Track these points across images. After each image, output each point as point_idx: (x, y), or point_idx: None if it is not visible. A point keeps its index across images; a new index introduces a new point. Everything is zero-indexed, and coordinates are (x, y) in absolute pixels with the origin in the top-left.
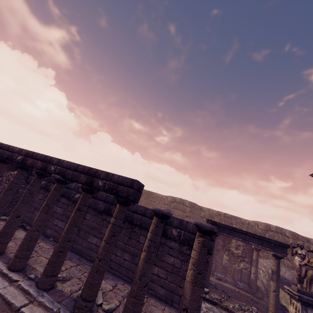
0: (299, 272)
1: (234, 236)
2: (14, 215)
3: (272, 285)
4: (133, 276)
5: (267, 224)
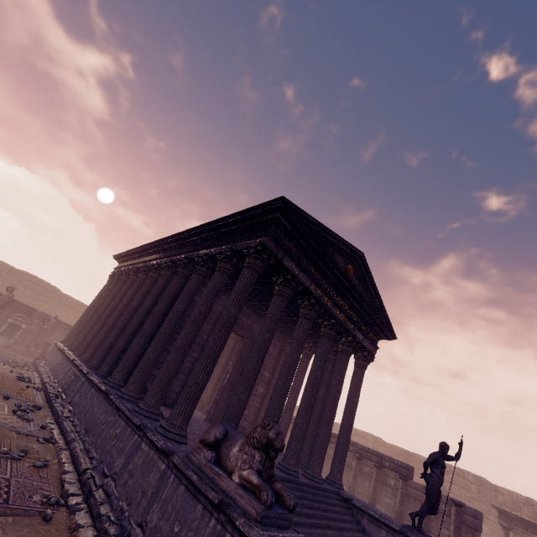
0: None
1: (532, 533)
2: None
3: None
4: None
5: None
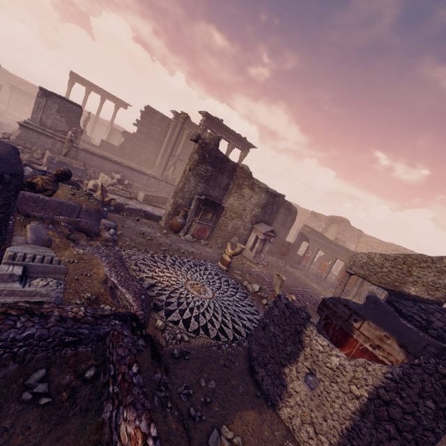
0: None
1: (23, 94)
2: None
3: None
4: None
5: None
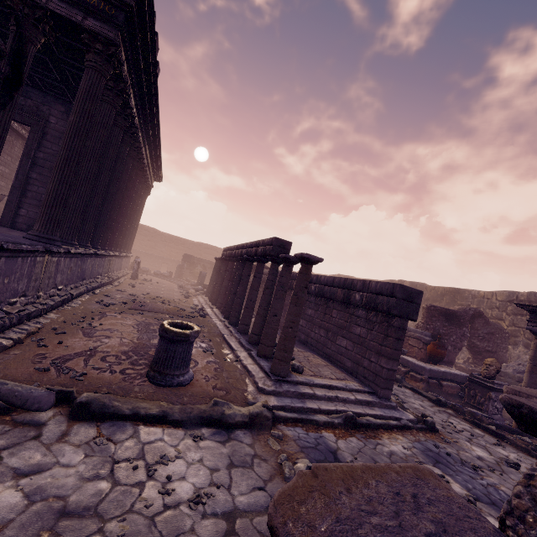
0: None
1: None
2: (232, 293)
3: None
4: (327, 351)
5: None
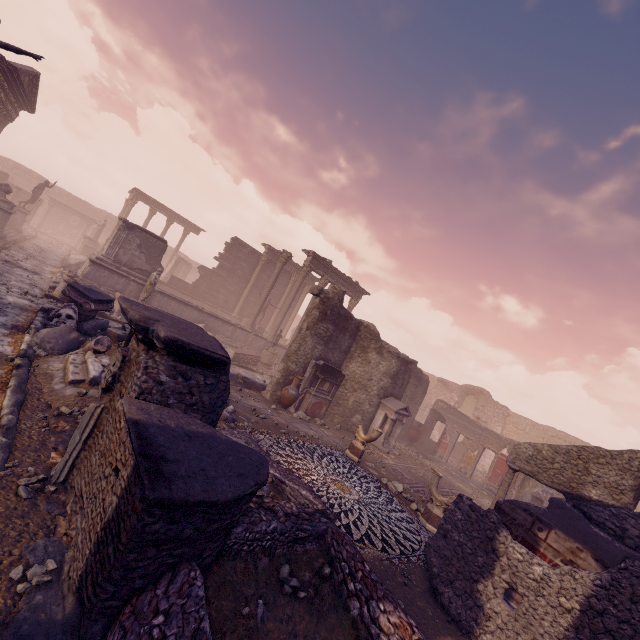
0: (94, 231)
1: (66, 210)
2: None
3: (80, 235)
4: None
5: (109, 214)
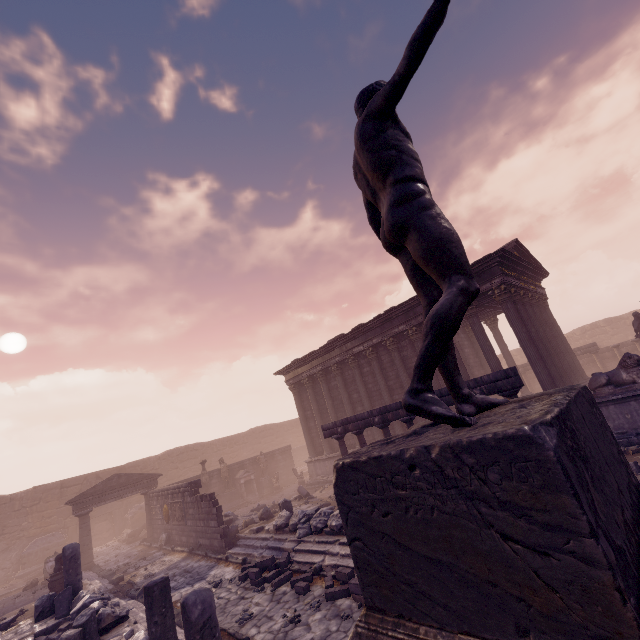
0: None
1: None
2: None
3: None
4: None
5: None
